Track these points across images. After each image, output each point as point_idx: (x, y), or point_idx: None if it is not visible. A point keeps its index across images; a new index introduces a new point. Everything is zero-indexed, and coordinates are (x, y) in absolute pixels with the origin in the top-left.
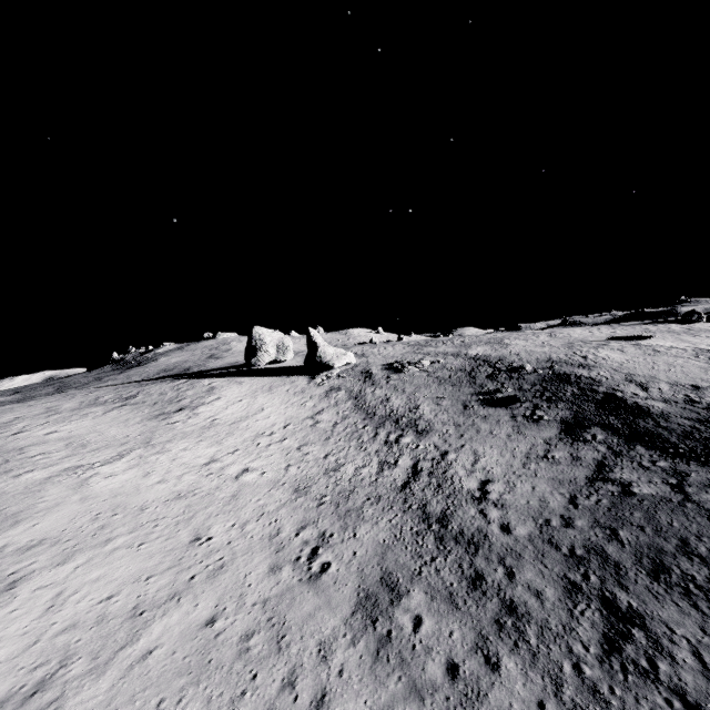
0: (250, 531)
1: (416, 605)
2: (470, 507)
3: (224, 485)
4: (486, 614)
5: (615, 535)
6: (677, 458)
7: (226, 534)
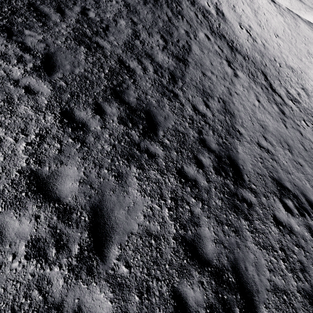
0: (272, 42)
1: (212, 10)
2: (228, 55)
3: (312, 65)
4: (196, 3)
5: (169, 19)
6: (124, 68)
7: (275, 40)
